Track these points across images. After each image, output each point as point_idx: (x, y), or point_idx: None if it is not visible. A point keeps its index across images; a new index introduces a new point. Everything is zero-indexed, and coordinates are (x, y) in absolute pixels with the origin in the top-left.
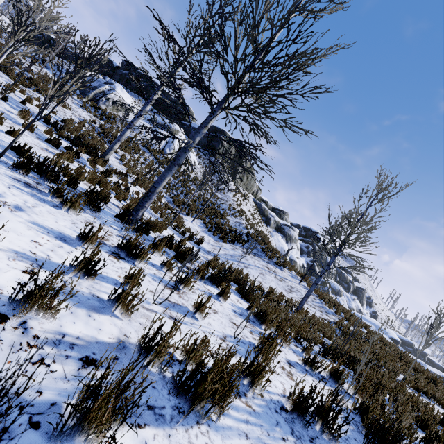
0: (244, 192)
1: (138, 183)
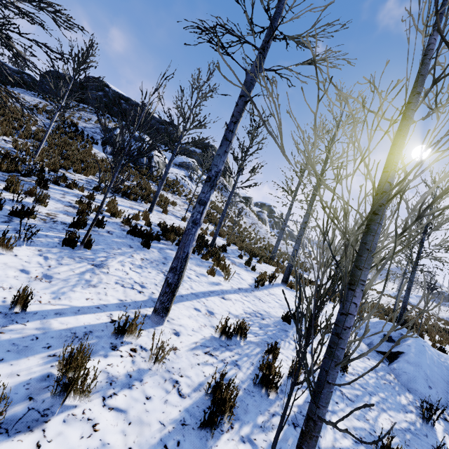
0: None
1: None
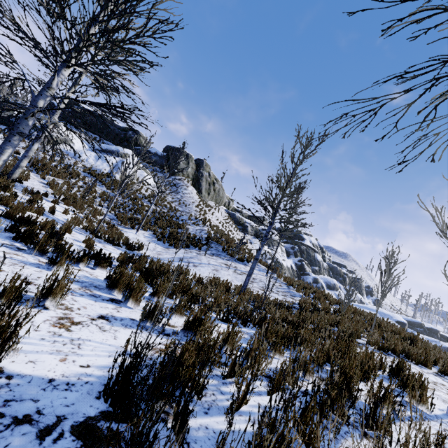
0: (214, 205)
1: (64, 202)
